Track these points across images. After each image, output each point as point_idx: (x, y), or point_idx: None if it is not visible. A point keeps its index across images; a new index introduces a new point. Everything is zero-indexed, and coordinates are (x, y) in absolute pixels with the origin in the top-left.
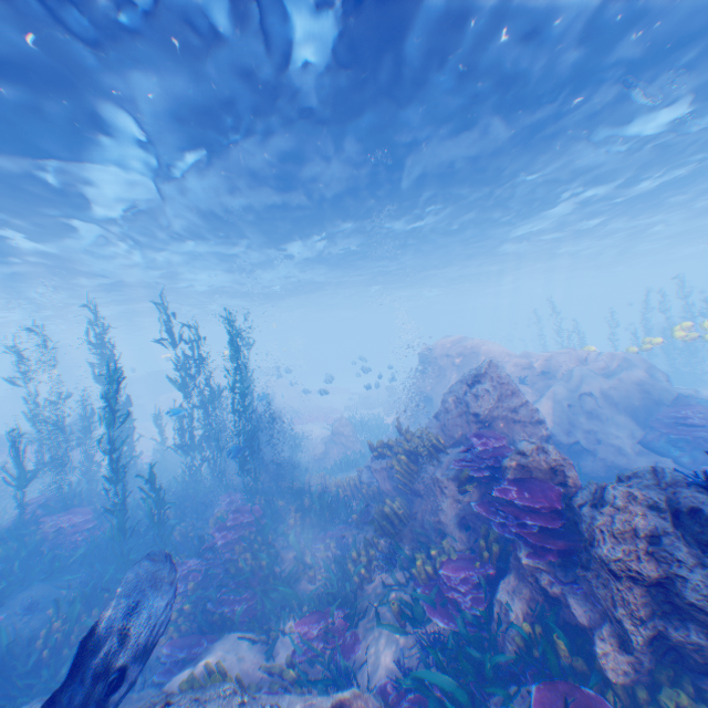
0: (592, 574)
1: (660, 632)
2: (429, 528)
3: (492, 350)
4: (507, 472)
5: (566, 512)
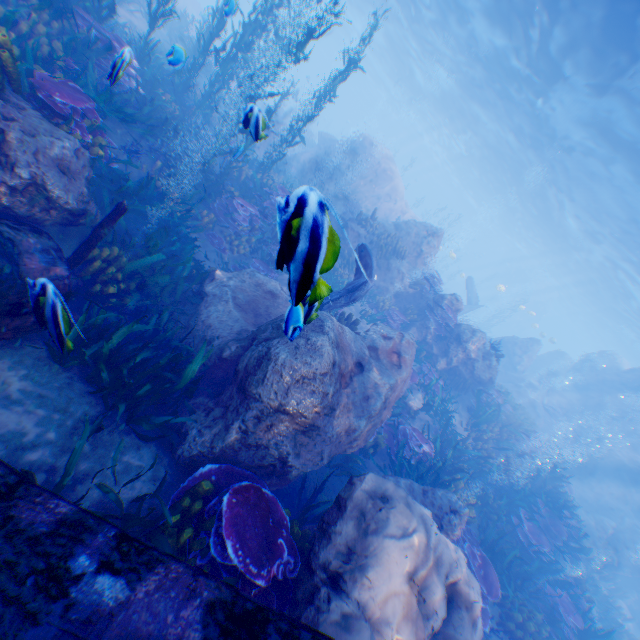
0: (453, 346)
1: (456, 365)
2: (377, 286)
3: (401, 187)
4: (445, 301)
5: (453, 326)
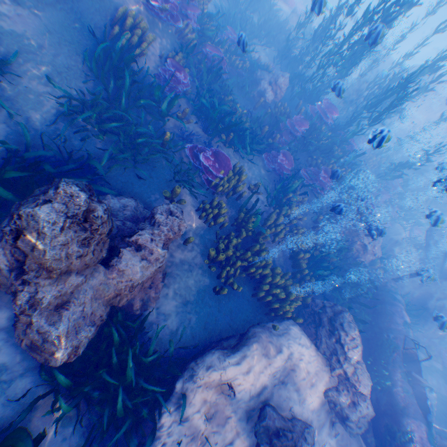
0: None
1: None
2: None
3: None
4: None
5: None
